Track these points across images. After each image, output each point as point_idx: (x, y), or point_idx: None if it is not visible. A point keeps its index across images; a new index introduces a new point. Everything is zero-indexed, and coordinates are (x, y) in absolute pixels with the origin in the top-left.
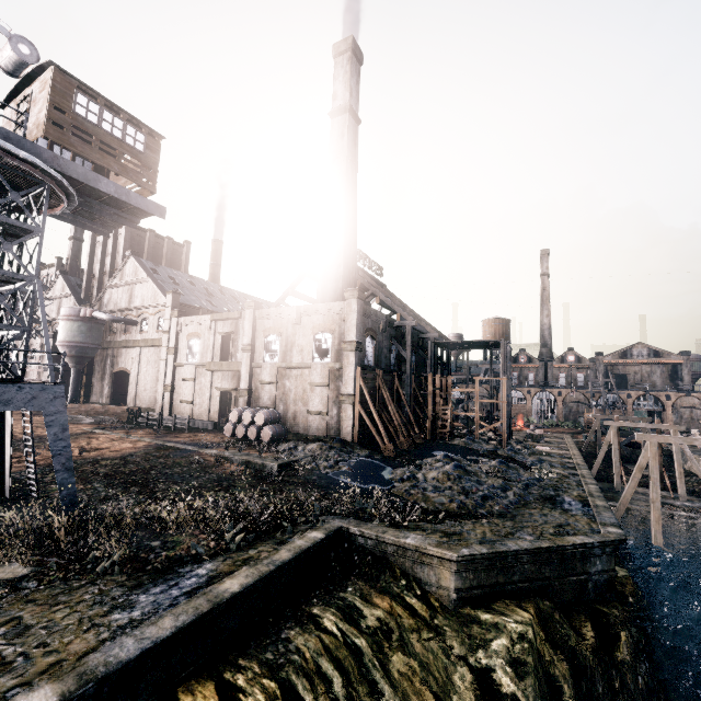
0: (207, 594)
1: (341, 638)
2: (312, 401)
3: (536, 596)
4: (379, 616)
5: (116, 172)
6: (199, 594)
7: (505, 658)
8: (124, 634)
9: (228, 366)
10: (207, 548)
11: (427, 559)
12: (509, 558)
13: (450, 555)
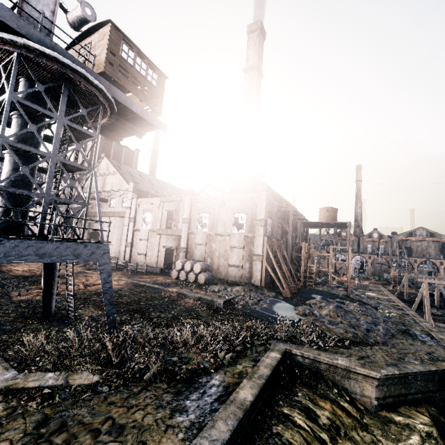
0: (234, 402)
1: (311, 433)
2: (231, 258)
3: (425, 403)
4: (328, 416)
5: (141, 99)
6: (228, 401)
7: None
8: (194, 435)
9: (172, 232)
10: (210, 363)
11: (354, 375)
12: (410, 377)
13: (375, 375)
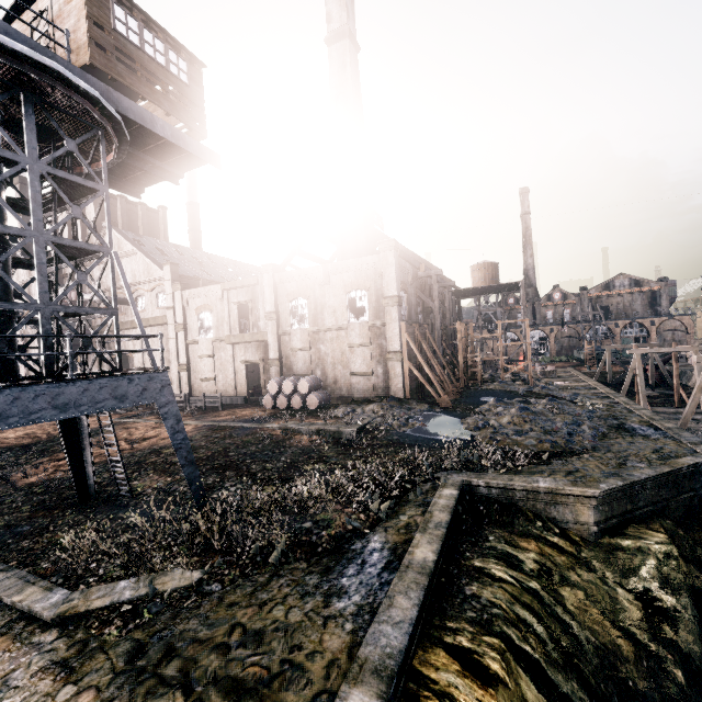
0: (410, 567)
1: (517, 584)
2: (354, 363)
3: (657, 517)
4: (534, 558)
5: (167, 111)
6: (403, 568)
7: (659, 577)
8: (367, 622)
9: (251, 337)
10: (360, 521)
11: (562, 499)
12: (637, 486)
13: (592, 492)
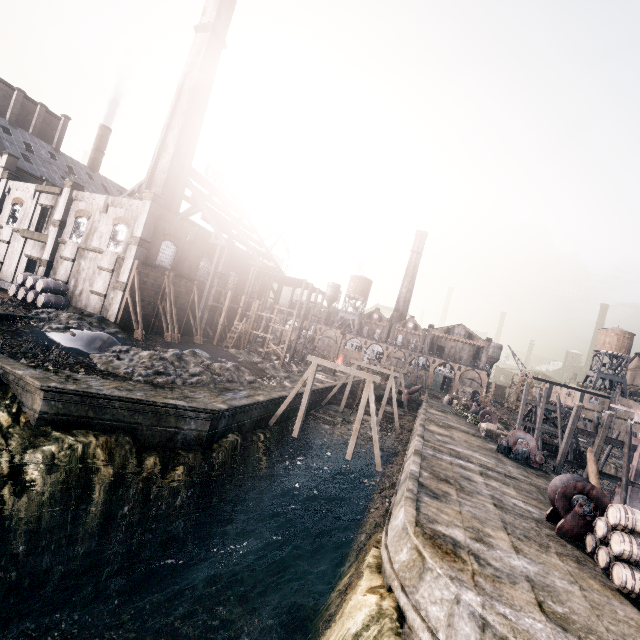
0: None
1: None
2: (97, 283)
3: (121, 433)
4: None
5: None
6: None
7: (44, 459)
8: None
9: (38, 236)
10: None
11: (30, 387)
12: (102, 400)
13: (37, 384)
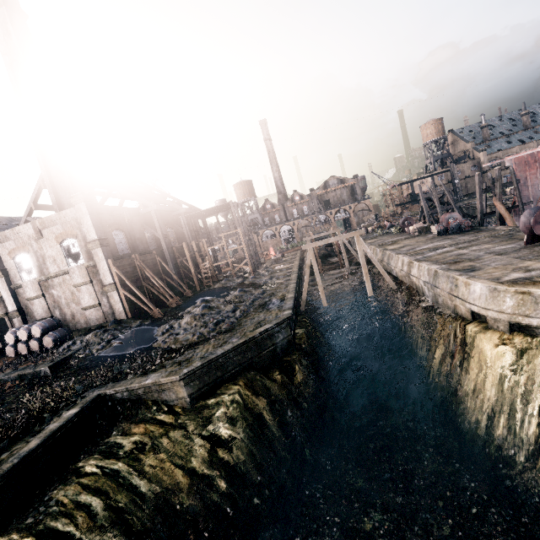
0: None
1: (100, 472)
2: (83, 299)
3: (245, 372)
4: (135, 440)
5: None
6: None
7: (223, 419)
8: None
9: None
10: None
11: (165, 386)
12: (220, 359)
13: (175, 378)
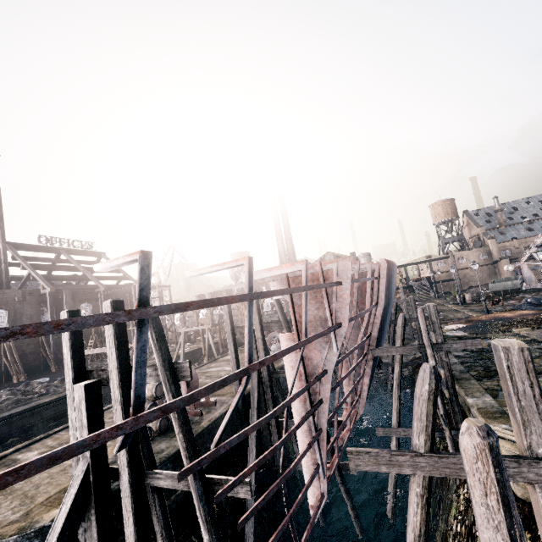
0: None
1: None
2: None
3: None
4: None
5: None
6: None
7: None
8: None
9: None
10: None
11: None
12: None
13: None
